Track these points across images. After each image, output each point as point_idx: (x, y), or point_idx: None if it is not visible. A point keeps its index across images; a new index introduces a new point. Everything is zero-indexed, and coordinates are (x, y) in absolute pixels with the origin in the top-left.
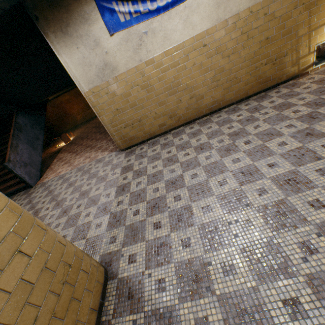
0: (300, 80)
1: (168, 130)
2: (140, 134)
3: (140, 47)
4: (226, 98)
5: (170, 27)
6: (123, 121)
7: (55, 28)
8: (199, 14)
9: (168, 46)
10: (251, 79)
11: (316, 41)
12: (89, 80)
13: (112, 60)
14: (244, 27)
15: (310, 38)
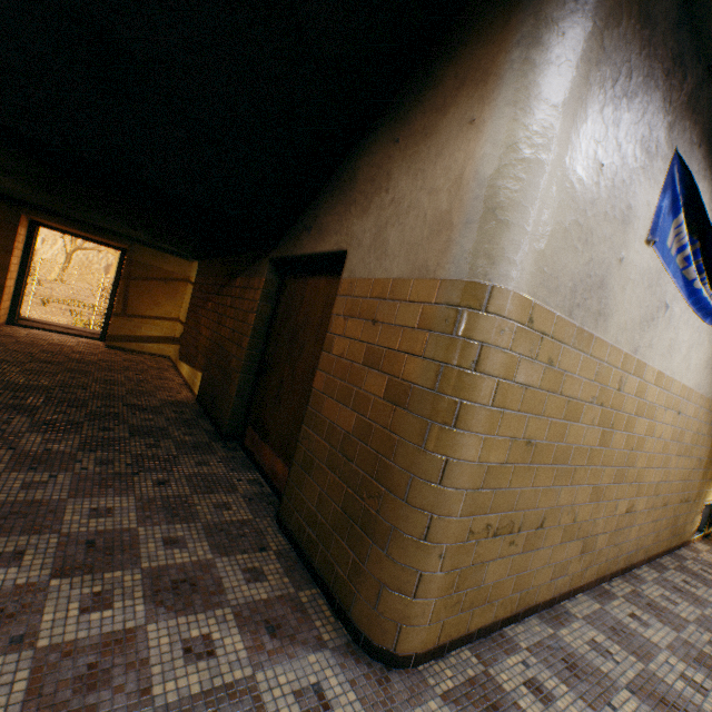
0: (707, 558)
1: (558, 596)
2: (506, 584)
3: (649, 323)
4: (644, 543)
5: (679, 337)
6: (508, 501)
7: (613, 52)
8: (696, 355)
9: (663, 367)
10: (670, 520)
11: (706, 496)
12: (552, 272)
13: (615, 290)
14: (699, 421)
15: (706, 489)
